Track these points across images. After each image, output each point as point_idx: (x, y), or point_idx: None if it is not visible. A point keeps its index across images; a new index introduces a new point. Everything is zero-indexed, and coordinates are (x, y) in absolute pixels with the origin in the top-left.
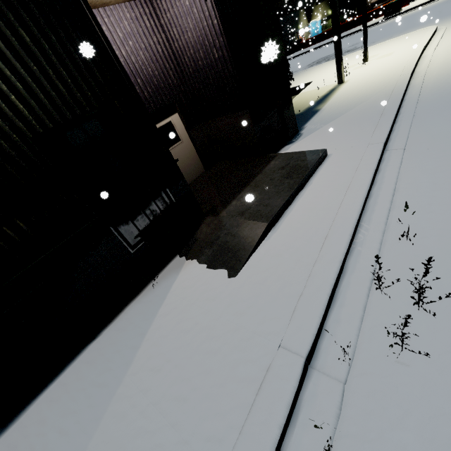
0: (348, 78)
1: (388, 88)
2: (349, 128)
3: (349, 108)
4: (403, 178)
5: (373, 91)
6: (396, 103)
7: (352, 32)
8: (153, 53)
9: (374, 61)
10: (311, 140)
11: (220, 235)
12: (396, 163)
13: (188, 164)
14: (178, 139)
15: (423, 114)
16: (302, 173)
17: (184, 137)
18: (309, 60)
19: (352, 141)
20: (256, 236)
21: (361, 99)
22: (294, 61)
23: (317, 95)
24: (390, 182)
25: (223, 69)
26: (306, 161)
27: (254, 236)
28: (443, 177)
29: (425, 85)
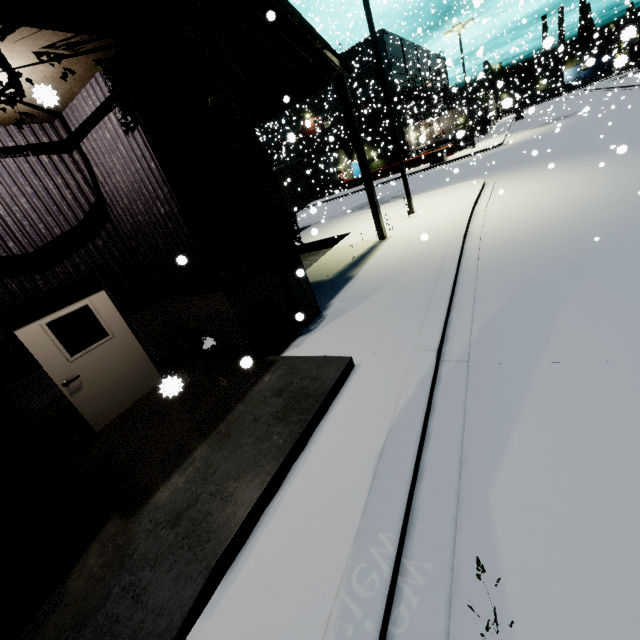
0: (391, 233)
1: (438, 253)
2: (389, 315)
3: (391, 278)
4: (472, 428)
5: (421, 255)
6: (449, 278)
7: (398, 176)
8: (52, 200)
9: (421, 214)
10: (336, 331)
11: (112, 592)
12: (458, 393)
13: (125, 374)
14: (104, 334)
15: (487, 297)
16: (307, 410)
17: (117, 329)
18: (351, 203)
19: (392, 342)
20: (179, 611)
21: (406, 267)
22: (335, 203)
23: (353, 253)
24: (452, 438)
25: (176, 230)
26: (318, 382)
27: (175, 610)
28: (535, 433)
29: (483, 252)
